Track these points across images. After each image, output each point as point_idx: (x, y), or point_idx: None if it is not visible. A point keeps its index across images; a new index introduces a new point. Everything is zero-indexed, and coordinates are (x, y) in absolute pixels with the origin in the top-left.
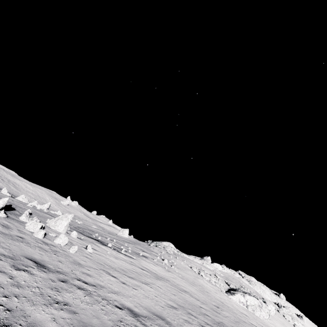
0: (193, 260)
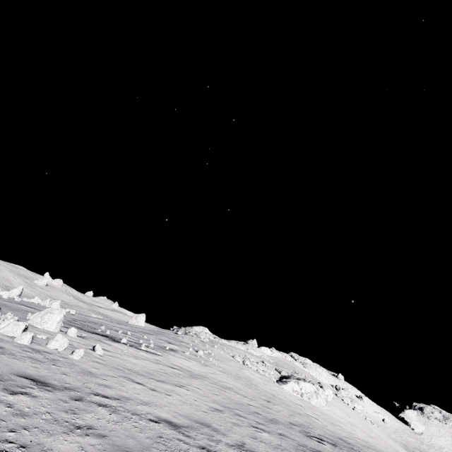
0: (235, 347)
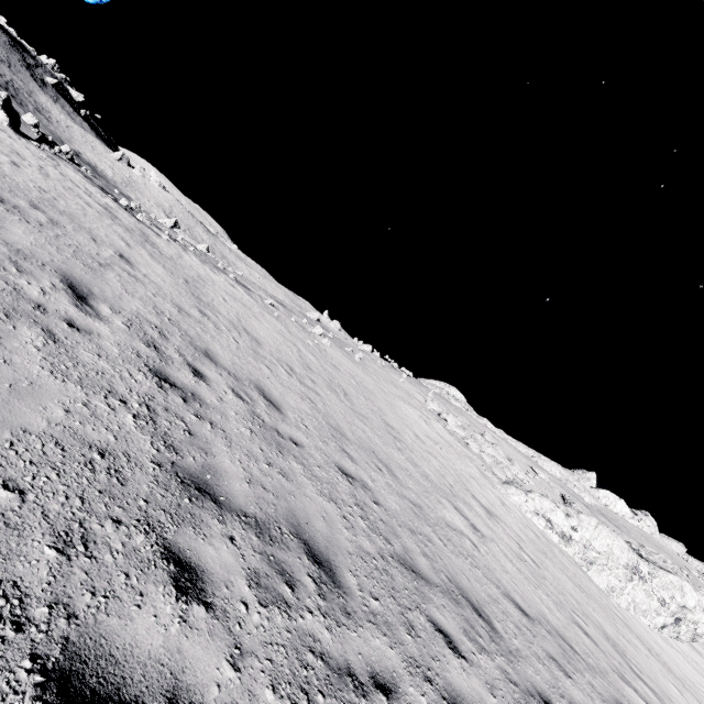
0: (496, 433)
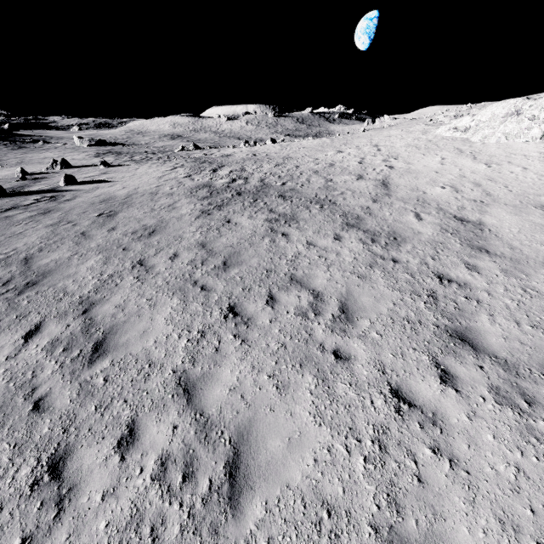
0: None
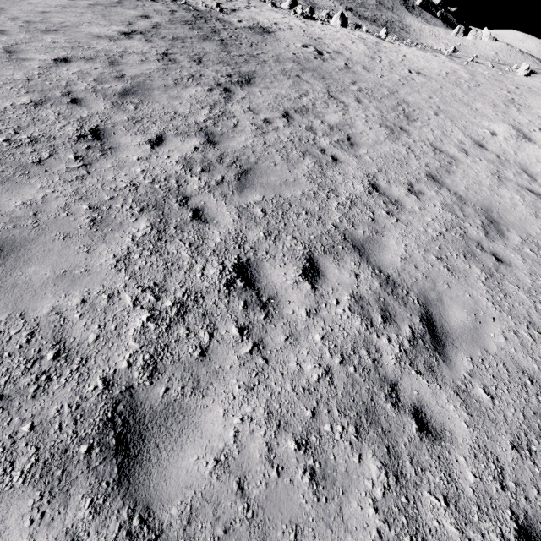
0: None
